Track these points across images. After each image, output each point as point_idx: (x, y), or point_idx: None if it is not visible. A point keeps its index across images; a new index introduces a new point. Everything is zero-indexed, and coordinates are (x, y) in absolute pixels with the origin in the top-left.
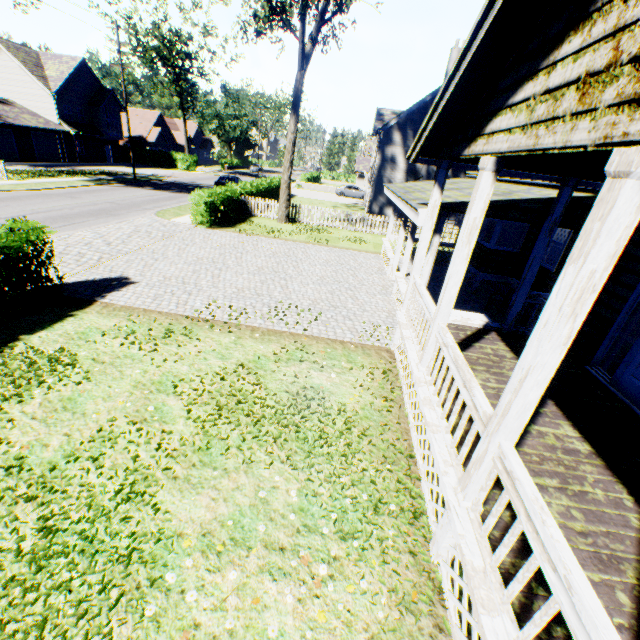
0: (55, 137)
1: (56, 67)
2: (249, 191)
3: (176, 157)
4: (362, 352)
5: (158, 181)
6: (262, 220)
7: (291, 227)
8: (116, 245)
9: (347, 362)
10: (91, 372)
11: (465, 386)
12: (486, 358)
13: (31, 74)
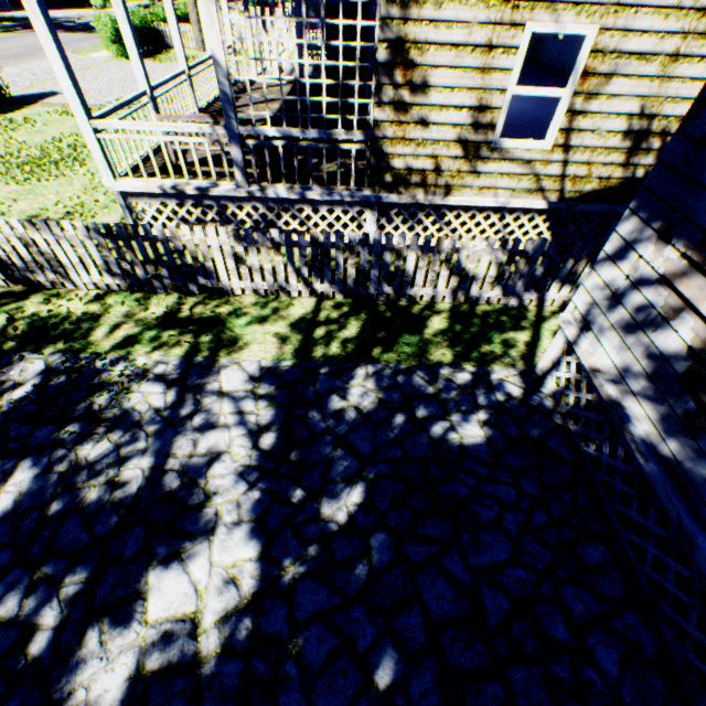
0: None
1: None
2: (163, 18)
3: None
4: None
5: (70, 24)
6: None
7: None
8: (42, 76)
9: None
10: (47, 125)
11: (200, 72)
12: (269, 92)
13: None
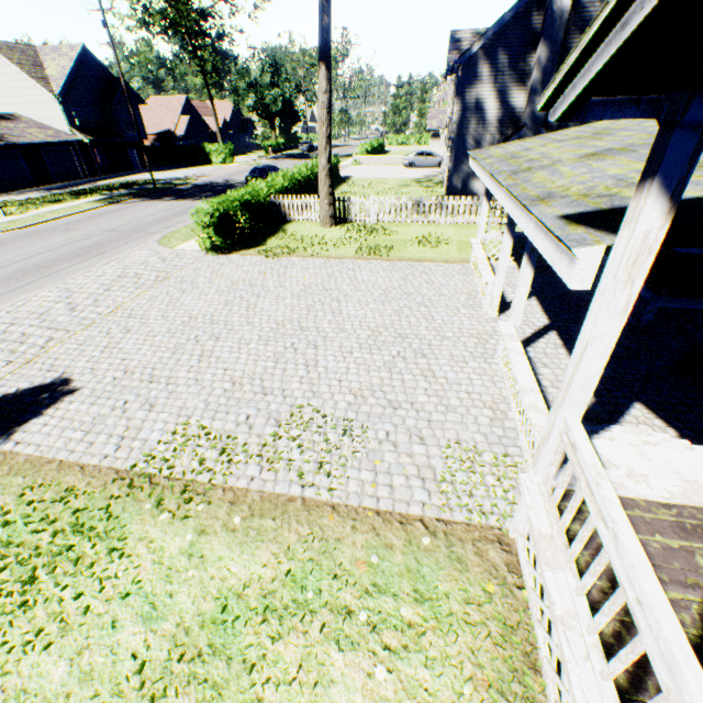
0: (69, 150)
1: (56, 63)
2: (281, 186)
3: (209, 149)
4: (446, 554)
5: (184, 186)
6: (300, 226)
7: (338, 232)
8: (82, 309)
9: (414, 600)
10: None
11: None
12: None
13: (29, 77)
